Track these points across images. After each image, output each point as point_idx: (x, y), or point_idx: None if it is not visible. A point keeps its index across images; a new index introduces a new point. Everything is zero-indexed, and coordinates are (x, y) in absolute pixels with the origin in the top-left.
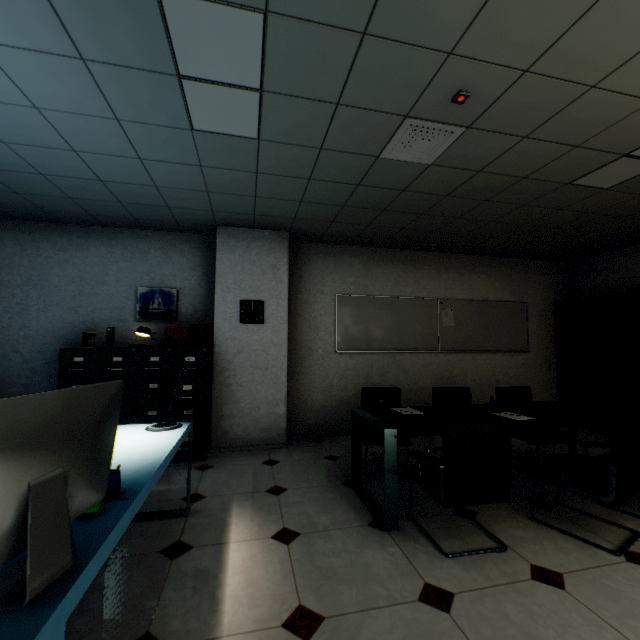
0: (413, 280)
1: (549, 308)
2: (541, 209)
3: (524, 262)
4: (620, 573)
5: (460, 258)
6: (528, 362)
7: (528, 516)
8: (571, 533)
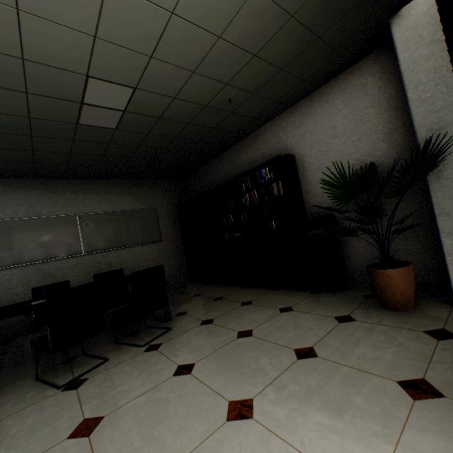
0: (50, 202)
1: (174, 210)
2: (95, 143)
3: (151, 181)
4: (36, 407)
5: (96, 182)
6: (163, 248)
7: (39, 377)
8: (48, 382)
